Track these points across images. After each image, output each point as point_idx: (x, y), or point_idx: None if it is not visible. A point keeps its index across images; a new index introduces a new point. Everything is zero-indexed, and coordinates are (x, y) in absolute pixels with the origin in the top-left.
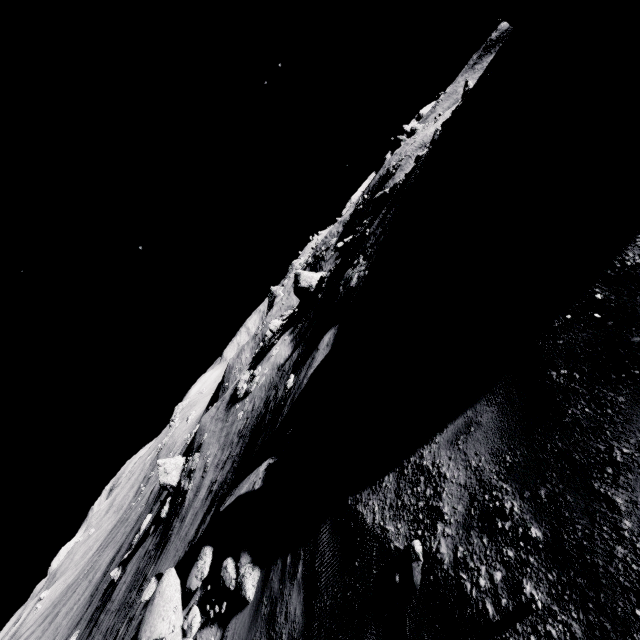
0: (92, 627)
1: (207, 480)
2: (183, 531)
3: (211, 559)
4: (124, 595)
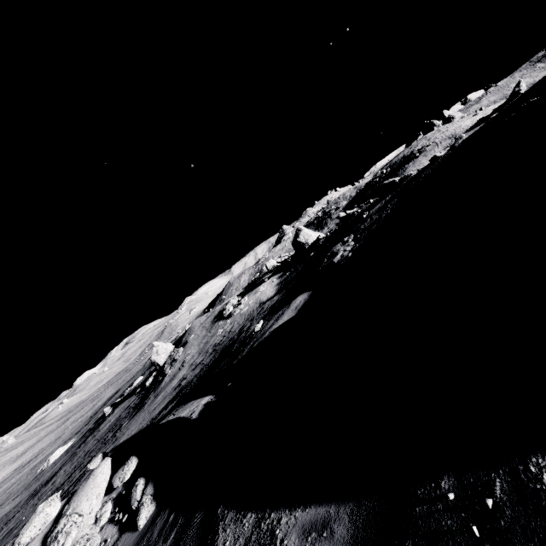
0: (82, 442)
1: (181, 373)
2: (153, 406)
3: (139, 463)
4: (106, 431)
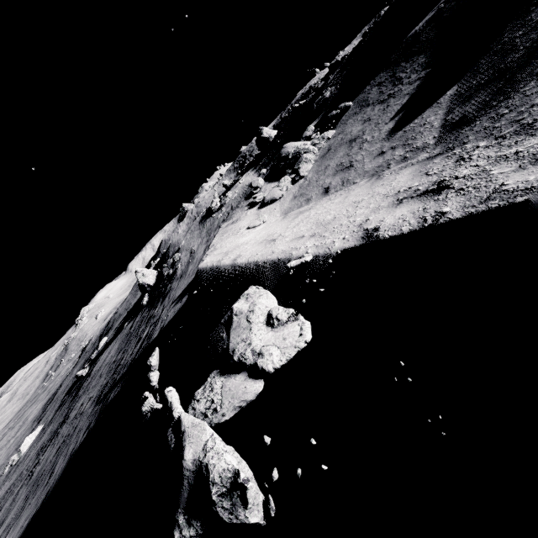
0: (73, 397)
1: (200, 250)
2: (190, 272)
3: None
4: (120, 347)
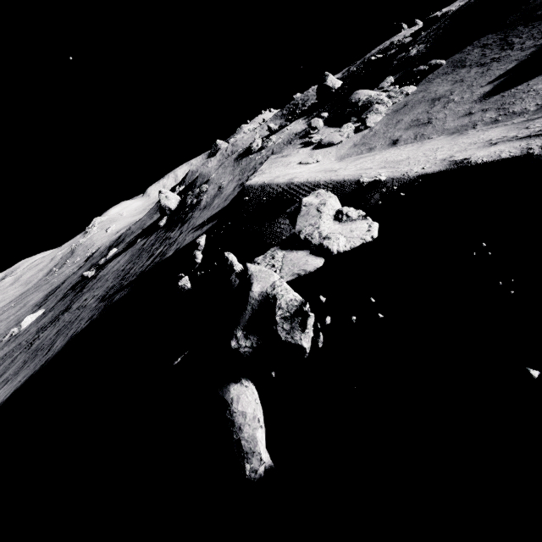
0: (77, 293)
1: (230, 187)
2: (215, 205)
3: None
4: (130, 259)
